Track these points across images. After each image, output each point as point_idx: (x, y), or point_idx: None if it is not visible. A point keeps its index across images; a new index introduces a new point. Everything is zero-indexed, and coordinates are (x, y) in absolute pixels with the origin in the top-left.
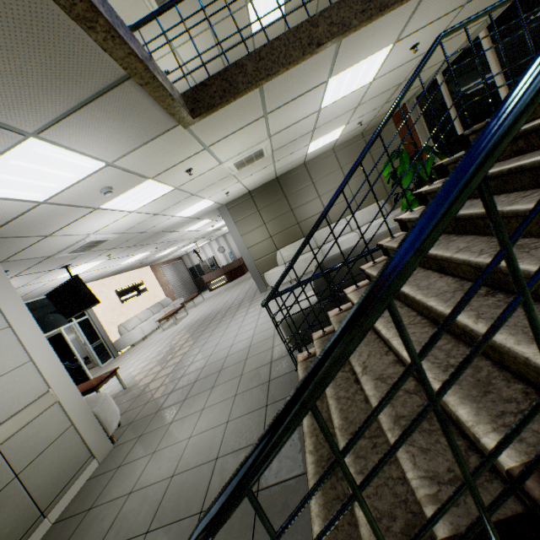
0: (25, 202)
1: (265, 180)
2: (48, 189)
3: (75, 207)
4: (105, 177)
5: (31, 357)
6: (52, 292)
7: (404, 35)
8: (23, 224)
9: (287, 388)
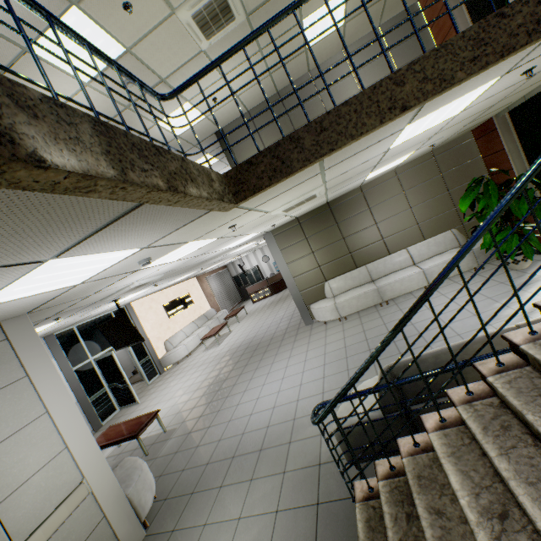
0: (61, 289)
1: (315, 207)
2: (82, 277)
3: (114, 276)
4: (141, 255)
5: (66, 444)
6: (102, 325)
7: (519, 64)
8: (64, 298)
9: (341, 534)
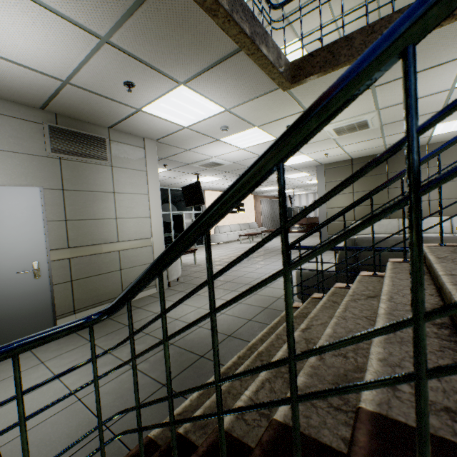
0: (177, 125)
1: (371, 152)
2: (189, 119)
3: (204, 135)
4: (223, 119)
5: (150, 215)
6: (185, 187)
7: None
8: (175, 139)
9: (271, 319)
